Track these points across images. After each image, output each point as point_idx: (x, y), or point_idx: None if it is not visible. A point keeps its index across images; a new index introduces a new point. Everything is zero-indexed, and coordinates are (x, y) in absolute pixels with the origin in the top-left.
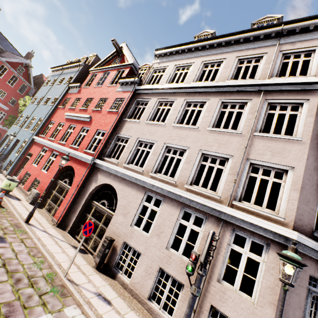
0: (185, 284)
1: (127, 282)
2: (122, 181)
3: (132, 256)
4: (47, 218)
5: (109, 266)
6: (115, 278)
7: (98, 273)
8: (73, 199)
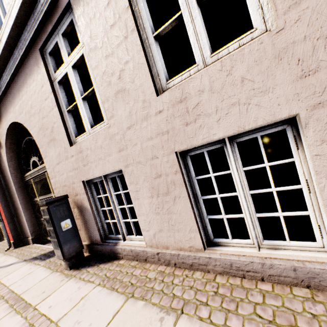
0: (298, 111)
1: (142, 247)
2: (12, 96)
3: (115, 193)
4: (2, 248)
5: (96, 245)
6: (118, 256)
7: (75, 275)
8: (1, 198)
